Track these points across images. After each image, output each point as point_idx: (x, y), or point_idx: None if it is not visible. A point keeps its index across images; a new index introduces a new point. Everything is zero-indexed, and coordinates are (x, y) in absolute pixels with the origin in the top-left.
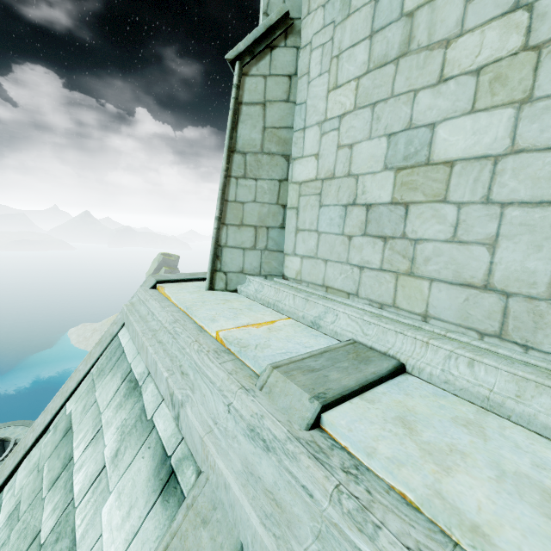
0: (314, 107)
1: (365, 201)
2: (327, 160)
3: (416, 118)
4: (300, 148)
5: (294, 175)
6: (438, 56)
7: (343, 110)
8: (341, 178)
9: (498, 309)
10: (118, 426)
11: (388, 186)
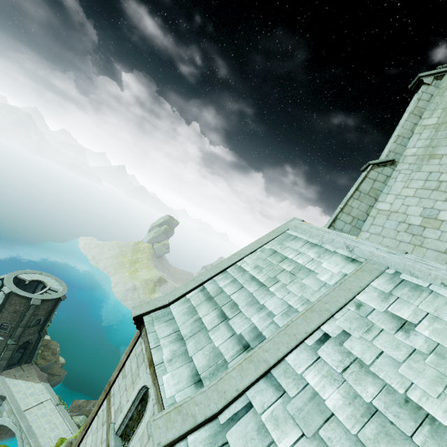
0: (395, 189)
1: (409, 222)
2: (396, 206)
3: (435, 206)
4: (383, 199)
5: (377, 206)
6: (446, 195)
7: (408, 195)
8: (400, 213)
9: (446, 258)
10: (313, 252)
11: (419, 221)
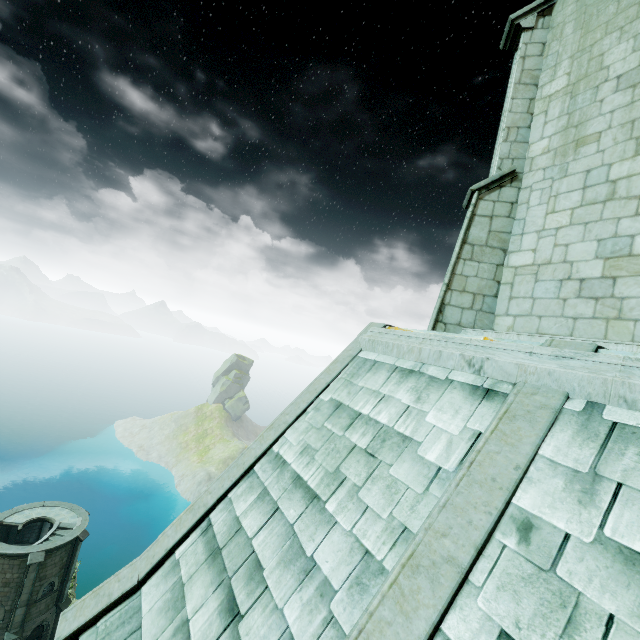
0: (533, 222)
1: (579, 277)
2: (544, 253)
3: (619, 232)
4: (518, 245)
5: (510, 262)
6: (634, 203)
7: (560, 225)
8: (557, 264)
9: None
10: (407, 390)
11: (599, 268)
